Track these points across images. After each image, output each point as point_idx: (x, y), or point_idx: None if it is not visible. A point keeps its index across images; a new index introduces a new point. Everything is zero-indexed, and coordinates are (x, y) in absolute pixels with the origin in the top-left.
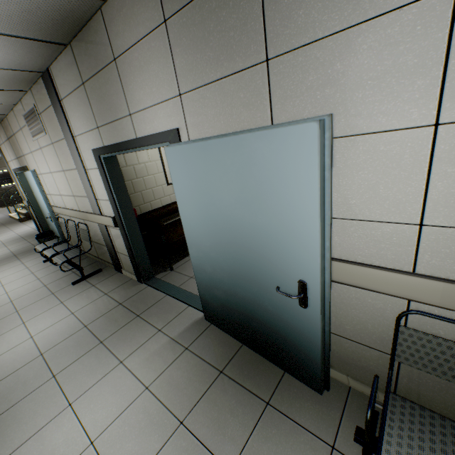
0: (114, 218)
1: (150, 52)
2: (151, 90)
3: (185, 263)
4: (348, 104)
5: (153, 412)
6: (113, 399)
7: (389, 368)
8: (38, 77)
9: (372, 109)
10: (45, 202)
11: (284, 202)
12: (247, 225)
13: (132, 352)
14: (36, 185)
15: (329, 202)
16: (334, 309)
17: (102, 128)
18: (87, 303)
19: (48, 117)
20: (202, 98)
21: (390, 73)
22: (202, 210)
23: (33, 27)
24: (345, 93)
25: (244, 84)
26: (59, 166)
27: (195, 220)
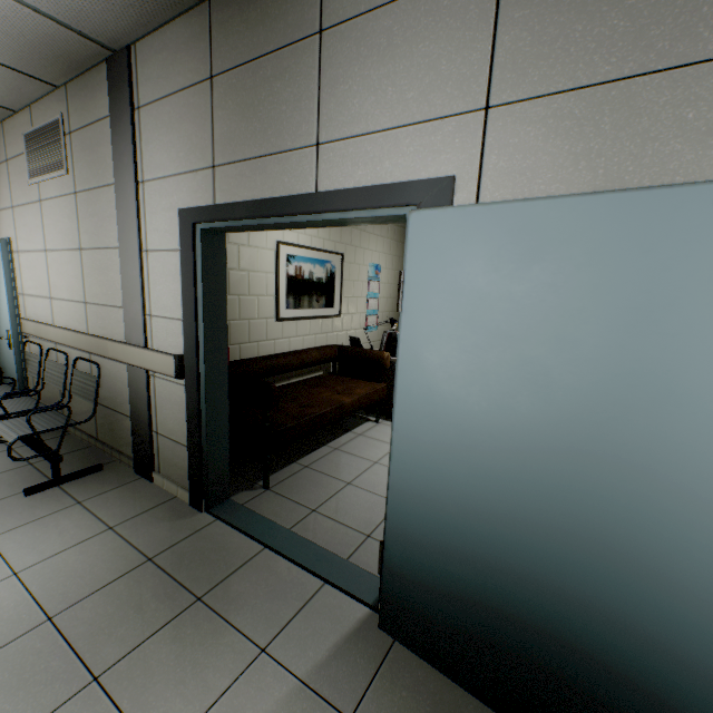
0: (179, 358)
1: (431, 17)
2: (400, 96)
3: (292, 476)
4: None
5: None
6: None
7: None
8: (98, 59)
9: None
10: (8, 305)
11: None
12: (658, 411)
13: None
14: (1, 270)
15: None
16: None
17: (224, 168)
18: (58, 549)
19: (87, 141)
20: (556, 117)
21: None
22: (488, 363)
23: None
24: None
25: (706, 91)
26: (73, 238)
27: (447, 384)
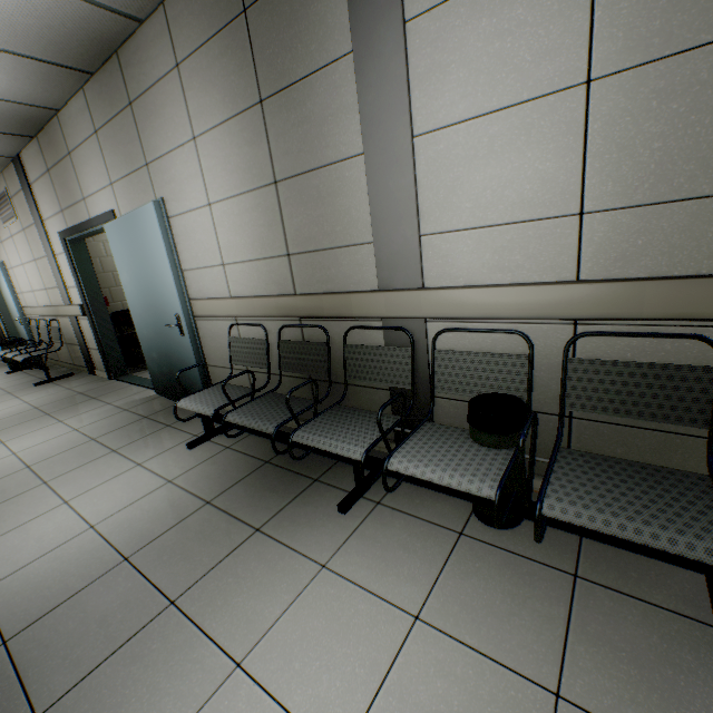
0: (82, 306)
1: (91, 151)
2: (95, 180)
3: None
4: (182, 193)
5: (74, 438)
6: (43, 437)
7: (231, 371)
8: (9, 161)
9: (190, 196)
10: (14, 300)
11: (157, 256)
12: (150, 279)
13: (75, 416)
14: (5, 280)
15: (176, 253)
16: (216, 344)
17: (66, 211)
18: (45, 396)
19: (20, 202)
20: (124, 187)
21: (190, 177)
22: (131, 275)
23: None
24: (180, 187)
25: (141, 179)
26: (31, 255)
27: (130, 287)
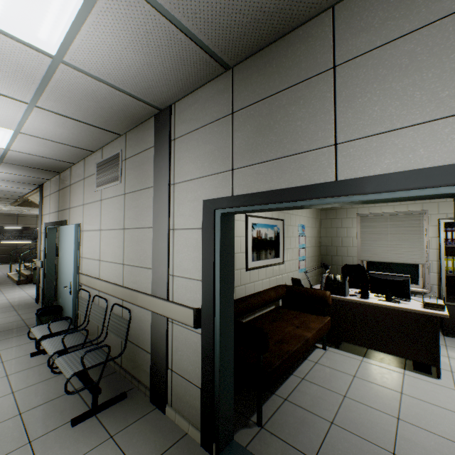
0: (197, 311)
1: None
2: (431, 96)
3: (277, 411)
4: None
5: None
6: None
7: None
8: (149, 115)
9: None
10: (73, 265)
11: None
12: None
13: None
14: (72, 243)
15: None
16: None
17: (241, 169)
18: None
19: (136, 162)
20: None
21: None
22: None
23: (223, 18)
24: None
25: None
26: (119, 221)
27: None
